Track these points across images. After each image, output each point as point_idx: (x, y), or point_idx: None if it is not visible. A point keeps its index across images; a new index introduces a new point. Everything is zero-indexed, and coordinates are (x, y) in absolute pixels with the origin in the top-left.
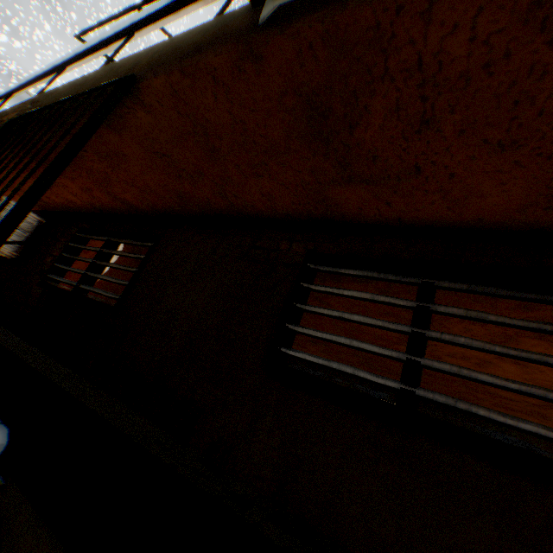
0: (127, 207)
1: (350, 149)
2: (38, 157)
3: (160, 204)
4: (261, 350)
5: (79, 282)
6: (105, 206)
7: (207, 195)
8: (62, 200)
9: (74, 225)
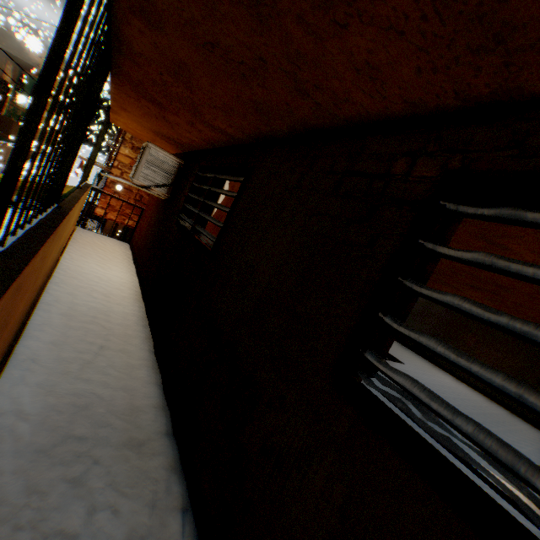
0: (226, 137)
1: None
2: (145, 98)
3: (246, 126)
4: (336, 344)
5: (193, 223)
6: (212, 140)
7: (284, 99)
8: (185, 139)
9: (197, 164)
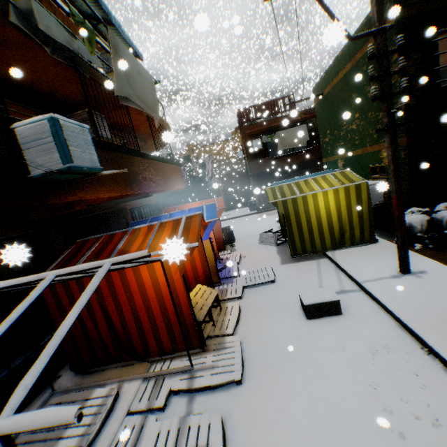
0: None
1: (0, 52)
2: None
3: None
4: None
5: None
6: None
7: None
8: None
9: None
